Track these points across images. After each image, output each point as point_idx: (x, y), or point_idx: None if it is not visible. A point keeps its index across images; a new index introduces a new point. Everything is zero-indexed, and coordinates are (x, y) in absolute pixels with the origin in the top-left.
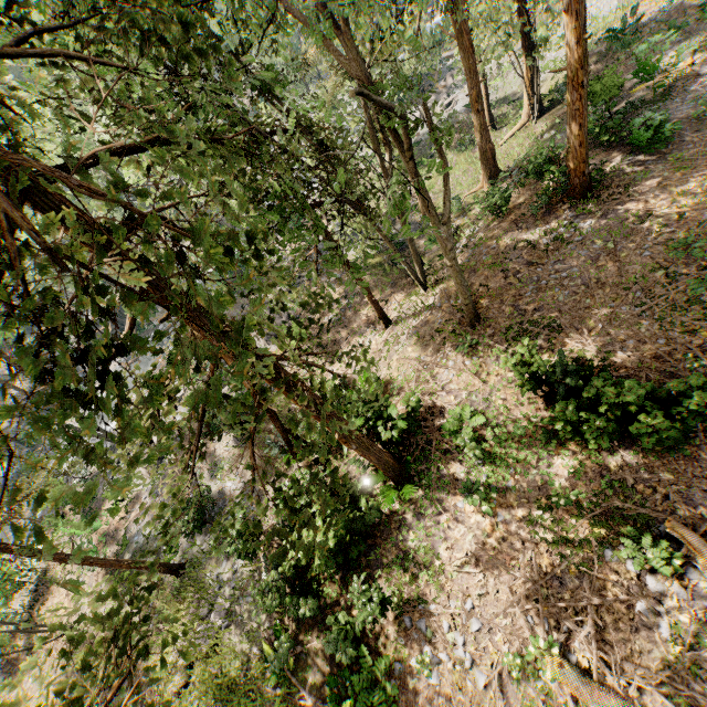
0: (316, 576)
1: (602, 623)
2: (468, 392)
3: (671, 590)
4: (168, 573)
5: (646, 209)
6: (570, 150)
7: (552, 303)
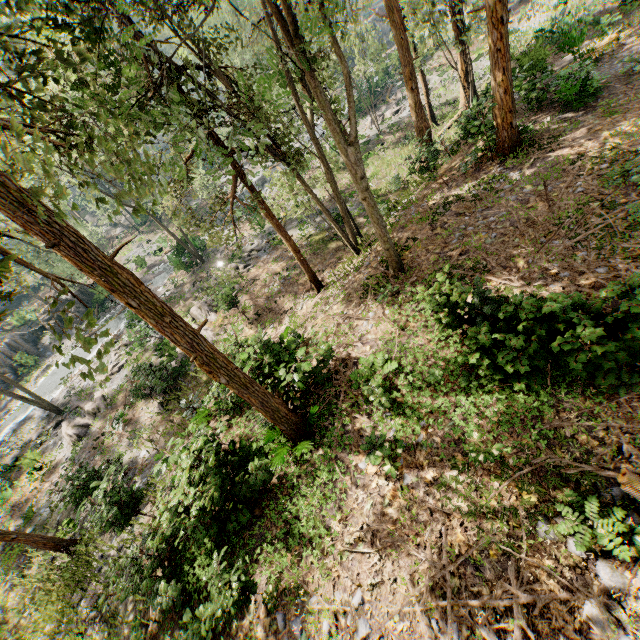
0: (193, 555)
1: (535, 634)
2: (385, 341)
3: (634, 585)
4: (56, 550)
5: (578, 151)
6: (496, 100)
7: (479, 245)
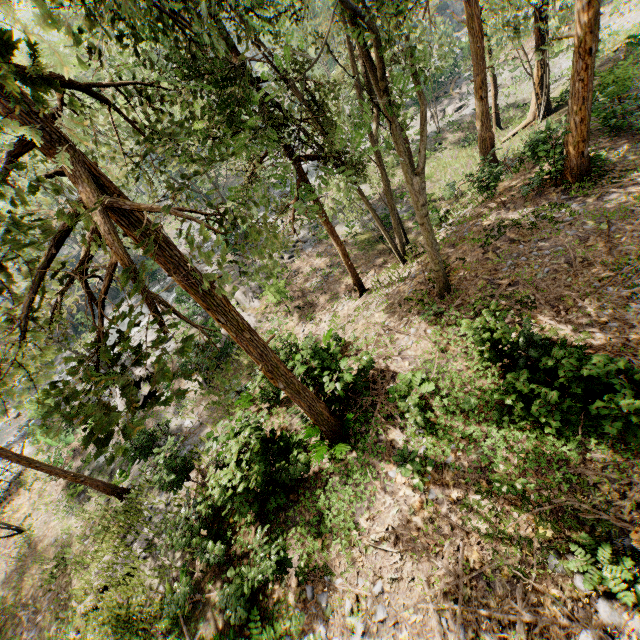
0: (234, 523)
1: None
2: (424, 360)
3: (629, 625)
4: (112, 495)
5: None
6: (569, 128)
7: (529, 278)
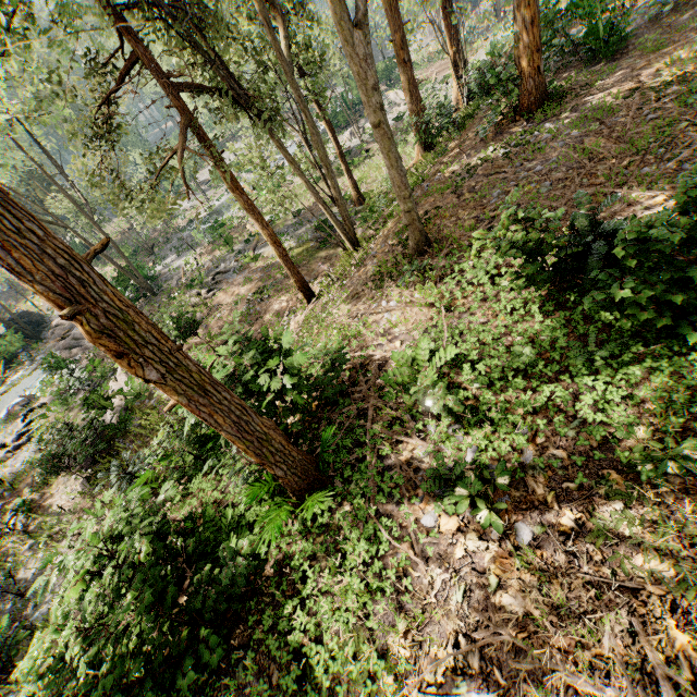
0: None
1: None
2: (423, 330)
3: None
4: None
5: (629, 85)
6: (519, 38)
7: (532, 195)
